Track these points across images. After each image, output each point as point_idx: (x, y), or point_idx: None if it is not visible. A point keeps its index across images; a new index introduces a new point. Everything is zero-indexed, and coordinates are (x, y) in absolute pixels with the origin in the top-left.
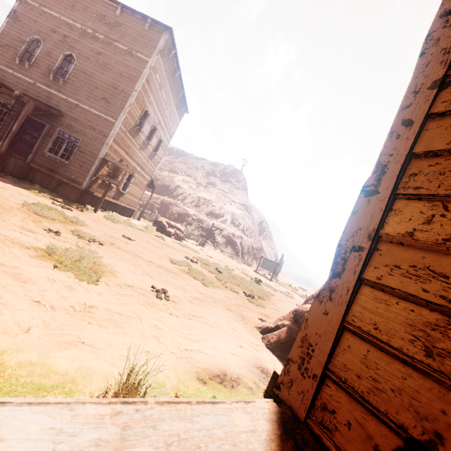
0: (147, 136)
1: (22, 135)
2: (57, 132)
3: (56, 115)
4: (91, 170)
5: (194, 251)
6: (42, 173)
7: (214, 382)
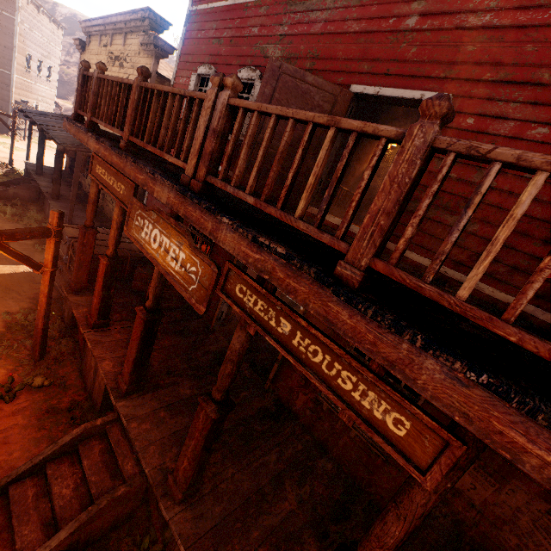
0: (37, 71)
1: None
2: None
3: None
4: (10, 112)
5: None
6: None
7: None
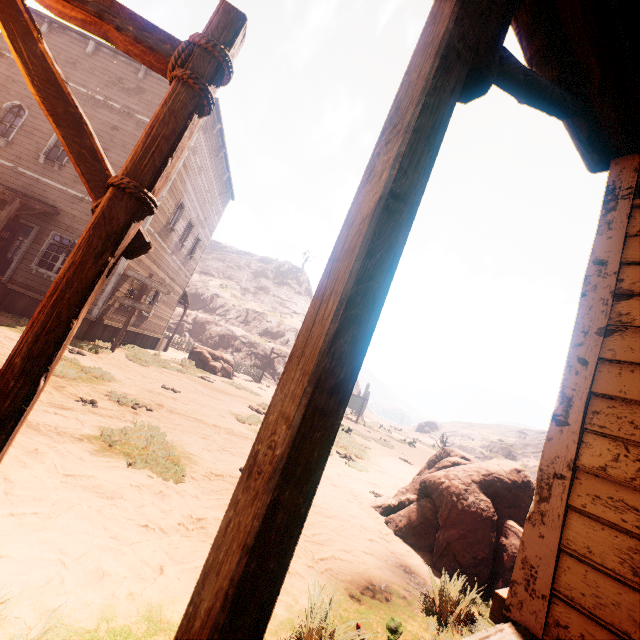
0: (181, 235)
1: None
2: (51, 237)
3: (49, 213)
4: (106, 290)
5: (254, 393)
6: (27, 297)
7: (368, 598)
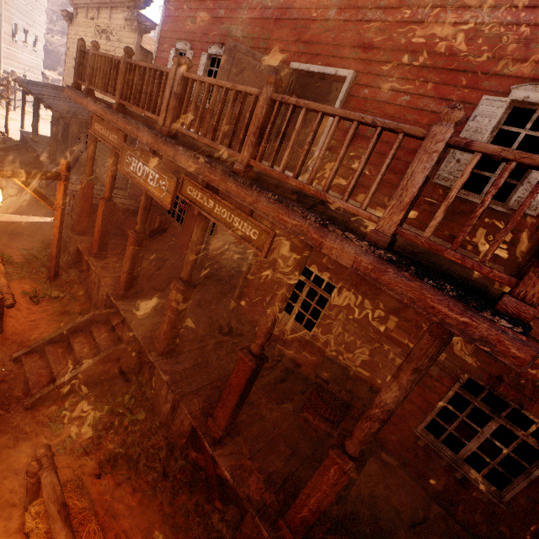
0: (23, 40)
1: None
2: None
3: None
4: None
5: None
6: None
7: None
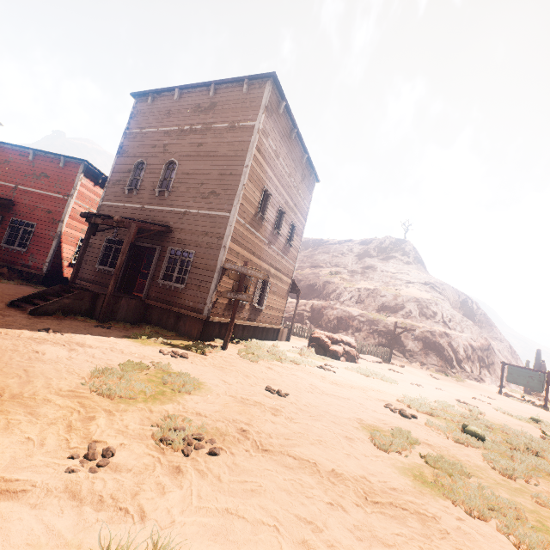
0: (274, 224)
1: (147, 271)
2: (168, 252)
3: (165, 233)
4: (211, 288)
5: (387, 380)
6: (159, 308)
7: None
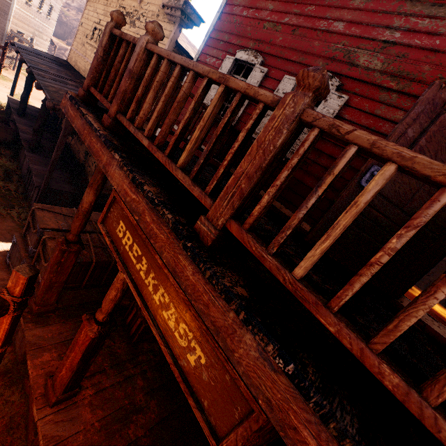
0: (38, 6)
1: None
2: None
3: None
4: (3, 39)
5: None
6: None
7: None
